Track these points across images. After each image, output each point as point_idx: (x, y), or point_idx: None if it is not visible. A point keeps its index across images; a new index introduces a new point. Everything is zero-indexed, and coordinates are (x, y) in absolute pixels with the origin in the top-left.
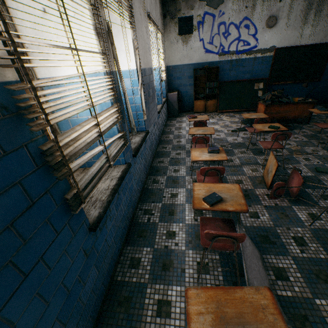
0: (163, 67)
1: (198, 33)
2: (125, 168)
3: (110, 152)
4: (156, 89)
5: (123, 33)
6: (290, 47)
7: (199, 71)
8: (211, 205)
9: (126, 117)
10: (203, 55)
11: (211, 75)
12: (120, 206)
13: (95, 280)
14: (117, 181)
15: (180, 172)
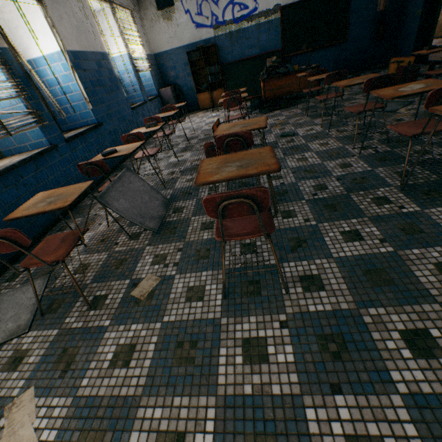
0: (141, 54)
1: (181, 3)
2: (47, 148)
3: (10, 123)
4: (132, 82)
5: (18, 9)
6: (299, 2)
7: (193, 54)
8: (105, 156)
9: (71, 109)
10: (194, 31)
11: (210, 57)
12: (44, 181)
13: (4, 225)
14: (32, 155)
15: (146, 164)
